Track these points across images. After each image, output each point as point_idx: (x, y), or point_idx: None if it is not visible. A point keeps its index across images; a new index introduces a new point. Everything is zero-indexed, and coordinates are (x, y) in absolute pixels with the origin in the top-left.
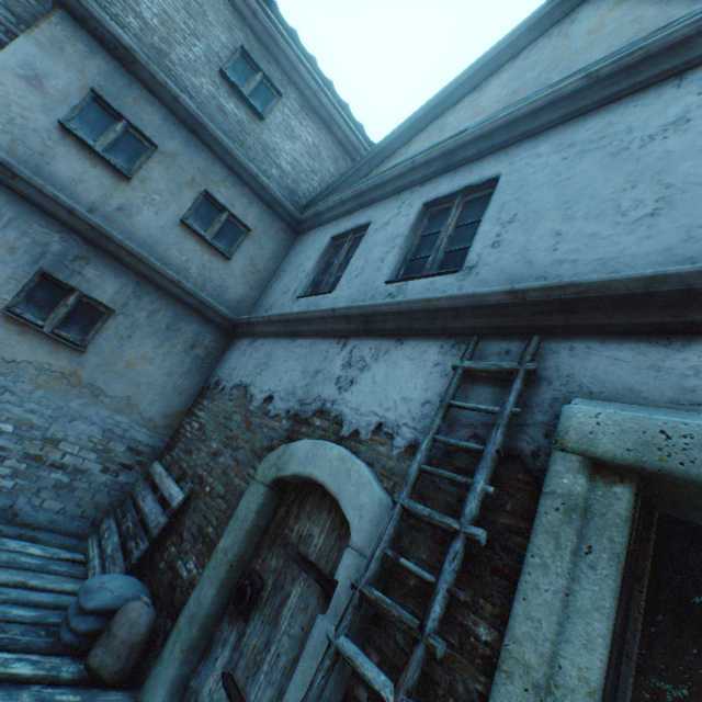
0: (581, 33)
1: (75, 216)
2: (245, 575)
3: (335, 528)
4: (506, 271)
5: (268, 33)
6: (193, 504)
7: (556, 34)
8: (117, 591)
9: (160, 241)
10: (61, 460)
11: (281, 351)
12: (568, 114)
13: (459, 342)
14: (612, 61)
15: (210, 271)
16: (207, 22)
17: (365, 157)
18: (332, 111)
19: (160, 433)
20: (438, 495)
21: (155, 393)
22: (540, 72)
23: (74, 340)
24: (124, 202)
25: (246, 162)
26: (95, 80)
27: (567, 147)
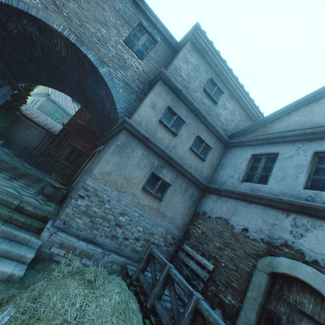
0: None
1: (162, 152)
2: (265, 310)
3: (317, 302)
4: None
5: (219, 71)
6: (216, 269)
7: None
8: None
9: (183, 157)
10: (153, 241)
11: (242, 207)
12: None
13: None
14: None
15: (197, 166)
16: (200, 72)
17: (263, 118)
18: (241, 95)
19: (181, 231)
20: None
21: (180, 215)
22: None
23: (159, 196)
24: (174, 144)
25: (212, 123)
26: (168, 102)
27: None
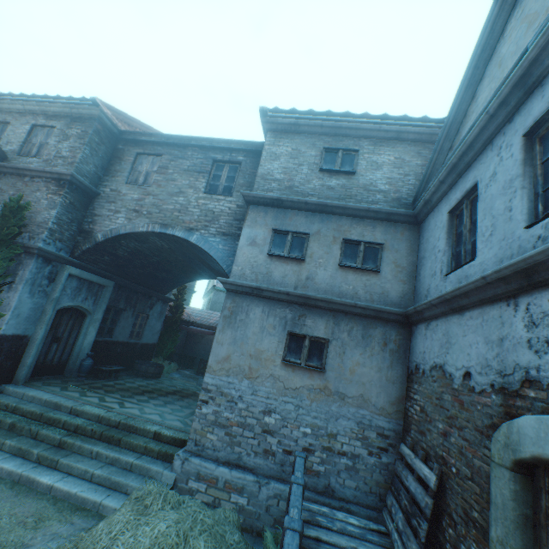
0: None
1: (290, 295)
2: None
3: None
4: None
5: (332, 128)
6: (447, 484)
7: None
8: None
9: (333, 284)
10: (341, 448)
11: (454, 327)
12: None
13: None
14: None
15: (370, 286)
16: (302, 153)
17: (440, 137)
18: (396, 128)
19: (393, 418)
20: None
21: (375, 387)
22: None
23: (316, 366)
24: (307, 274)
25: (357, 206)
26: (272, 224)
27: None
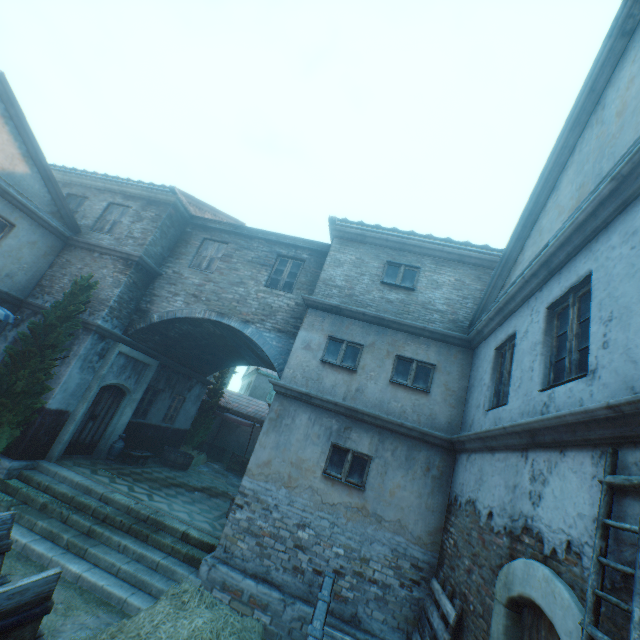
0: (611, 117)
1: (338, 406)
2: None
3: None
4: (618, 372)
5: (397, 243)
6: (465, 622)
7: (594, 123)
8: None
9: (382, 400)
10: (373, 575)
11: (487, 465)
12: (619, 205)
13: (602, 452)
14: (624, 163)
15: (418, 406)
16: (365, 263)
17: (494, 274)
18: (458, 251)
19: (429, 549)
20: (627, 624)
21: (414, 513)
22: (592, 163)
23: (357, 483)
24: (357, 385)
25: (413, 324)
26: (328, 330)
27: (630, 235)
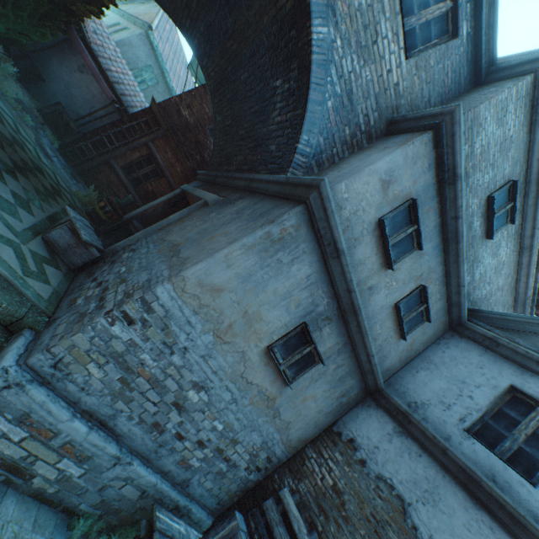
0: None
1: (347, 292)
2: None
3: None
4: None
5: (538, 174)
6: None
7: None
8: None
9: (375, 316)
10: (231, 455)
11: (455, 500)
12: None
13: None
14: None
15: (386, 343)
16: (506, 156)
17: None
18: (536, 244)
19: (288, 450)
20: None
21: (303, 422)
22: None
23: (288, 376)
24: (375, 283)
25: (463, 274)
26: (417, 189)
27: None
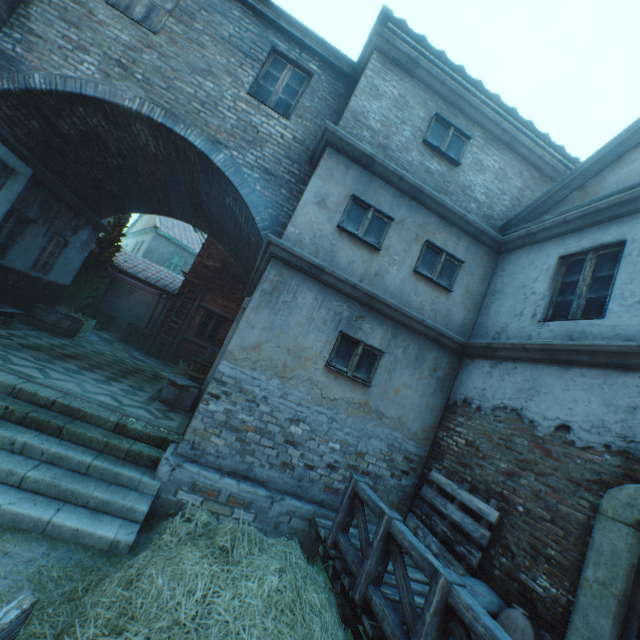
0: None
1: (355, 289)
2: (635, 611)
3: None
4: None
5: (453, 93)
6: (506, 519)
7: None
8: (486, 596)
9: (402, 291)
10: (366, 468)
11: (550, 378)
12: None
13: None
14: None
15: (437, 305)
16: (409, 107)
17: (576, 170)
18: (514, 132)
19: (422, 444)
20: None
21: (414, 412)
22: None
23: (363, 379)
24: (377, 268)
25: (454, 208)
26: (351, 187)
27: None
